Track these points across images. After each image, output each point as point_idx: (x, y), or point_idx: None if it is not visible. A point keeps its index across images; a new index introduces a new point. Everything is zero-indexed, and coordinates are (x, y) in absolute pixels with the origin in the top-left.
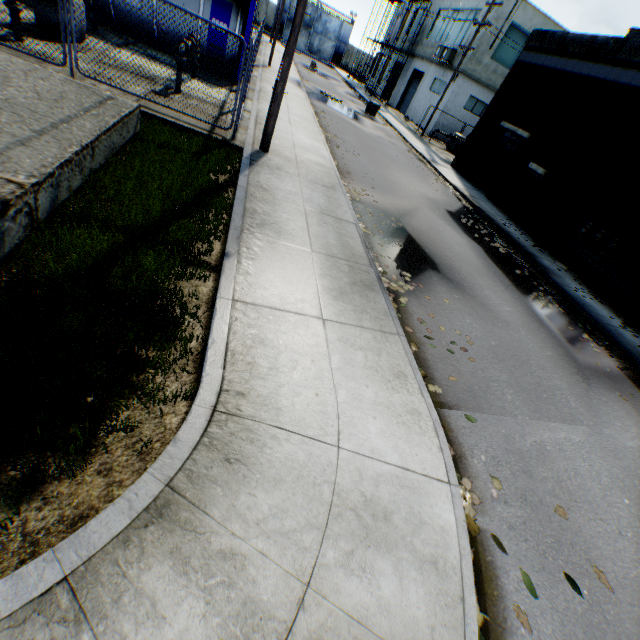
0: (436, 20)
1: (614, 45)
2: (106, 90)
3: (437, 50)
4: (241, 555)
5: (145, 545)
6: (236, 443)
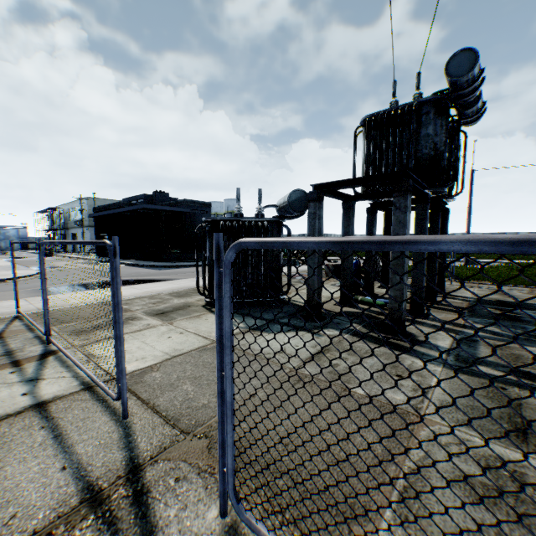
0: (70, 213)
1: (108, 206)
2: None
3: (75, 223)
4: None
5: None
6: None
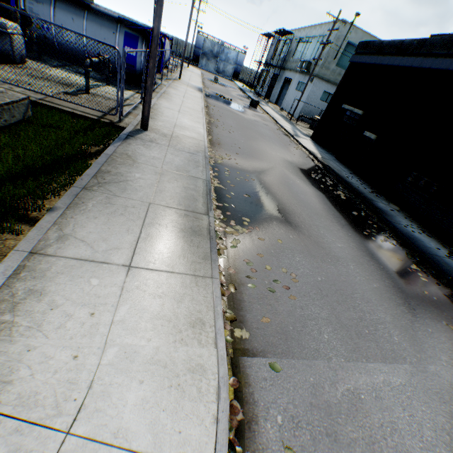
0: (298, 45)
1: (417, 44)
2: (20, 91)
3: (299, 63)
4: None
5: None
6: None
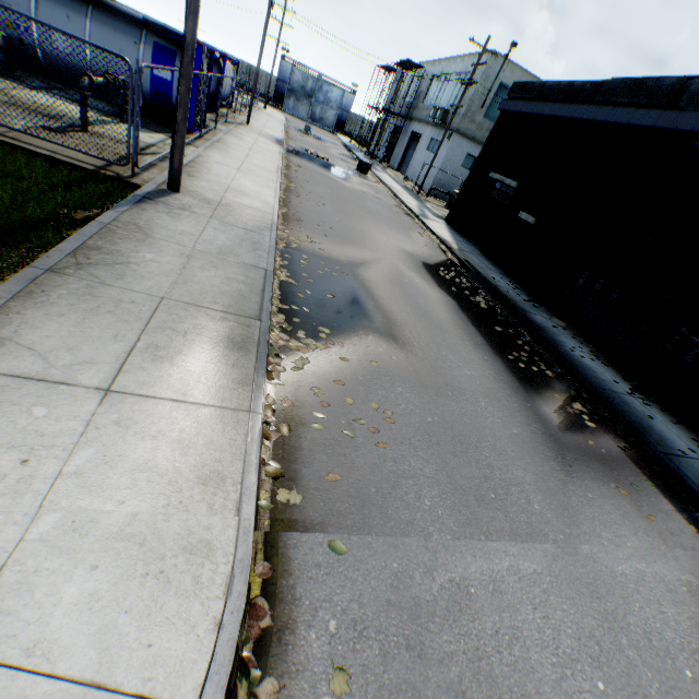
0: (430, 85)
1: (591, 88)
2: None
3: (431, 111)
4: None
5: None
6: None
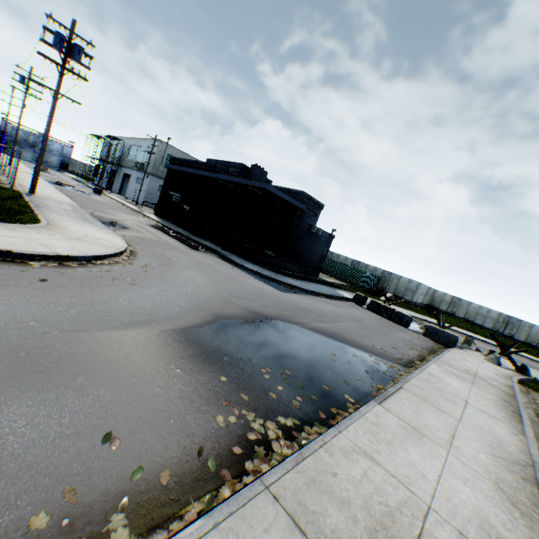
0: (130, 149)
1: (195, 162)
2: None
3: (134, 163)
4: (65, 233)
5: (42, 228)
6: (58, 227)
